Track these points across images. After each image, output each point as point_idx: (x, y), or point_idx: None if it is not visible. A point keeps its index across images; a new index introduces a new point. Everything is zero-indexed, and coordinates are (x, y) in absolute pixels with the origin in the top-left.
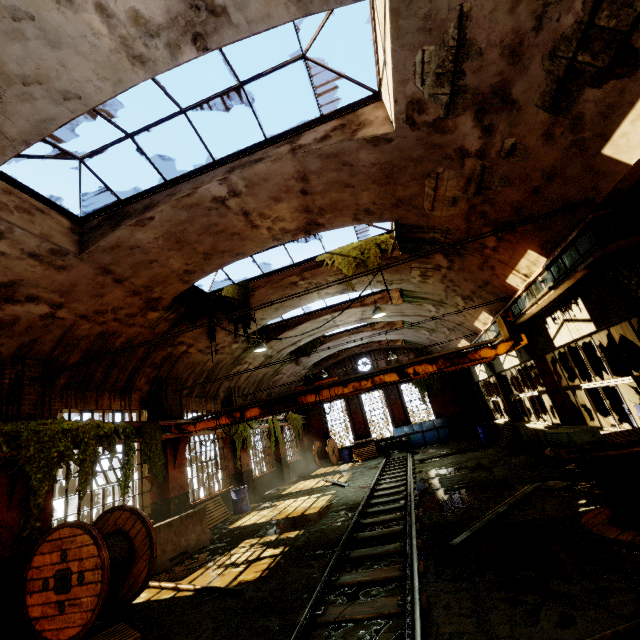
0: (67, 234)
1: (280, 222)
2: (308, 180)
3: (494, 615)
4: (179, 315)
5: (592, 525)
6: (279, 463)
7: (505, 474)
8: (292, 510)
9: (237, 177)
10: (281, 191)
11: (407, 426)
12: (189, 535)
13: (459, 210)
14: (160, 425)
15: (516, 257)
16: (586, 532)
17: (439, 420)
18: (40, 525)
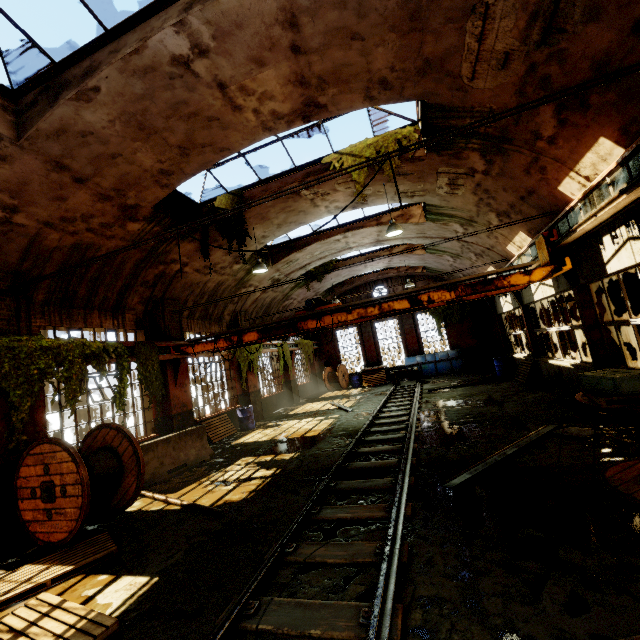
0: None
1: (269, 101)
2: (299, 26)
3: (485, 582)
4: (165, 228)
5: (619, 482)
6: (288, 385)
7: (518, 411)
8: (293, 431)
9: (198, 20)
10: (263, 47)
11: (420, 356)
12: (189, 450)
13: (511, 76)
14: (157, 346)
15: (580, 151)
16: (611, 490)
17: (454, 351)
18: (27, 438)
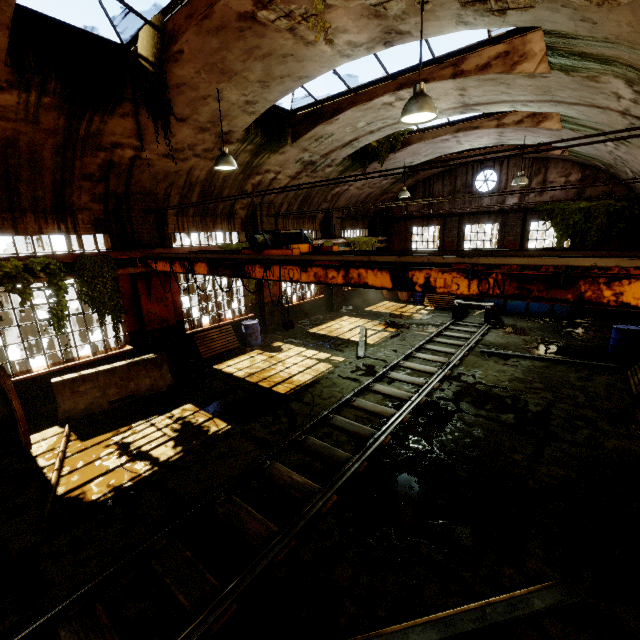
0: None
1: None
2: None
3: None
4: (61, 98)
5: None
6: (330, 291)
7: (553, 483)
8: (275, 372)
9: None
10: None
11: None
12: (142, 380)
13: None
14: (114, 258)
15: None
16: None
17: None
18: None
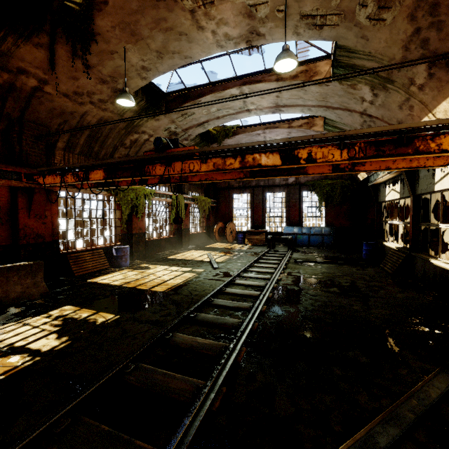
0: None
1: None
2: None
3: None
4: None
5: None
6: (180, 232)
7: (387, 317)
8: (149, 280)
9: None
10: None
11: (297, 227)
12: (11, 286)
13: None
14: None
15: None
16: None
17: (328, 228)
18: None
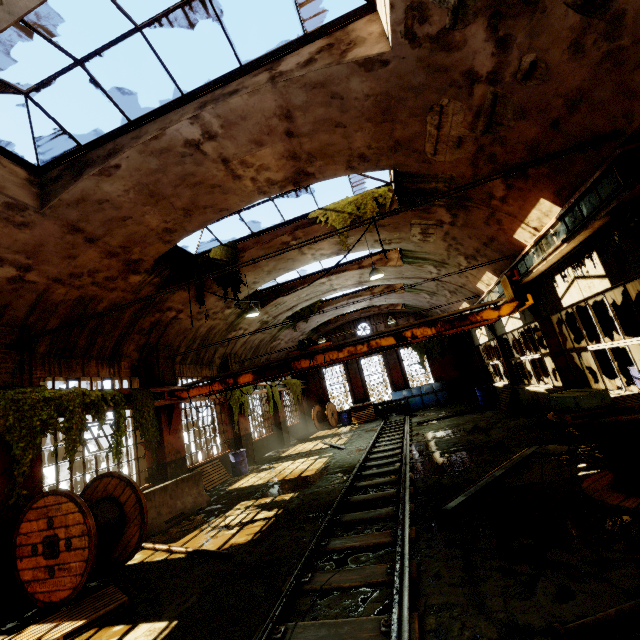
0: (24, 186)
1: (265, 171)
2: (293, 118)
3: (487, 586)
4: (164, 279)
5: (593, 490)
6: (278, 427)
7: (502, 437)
8: (289, 472)
9: (210, 114)
10: (263, 133)
11: (406, 390)
12: (185, 498)
13: (465, 153)
14: (152, 392)
15: (526, 208)
16: (587, 498)
17: (438, 384)
18: (27, 493)
